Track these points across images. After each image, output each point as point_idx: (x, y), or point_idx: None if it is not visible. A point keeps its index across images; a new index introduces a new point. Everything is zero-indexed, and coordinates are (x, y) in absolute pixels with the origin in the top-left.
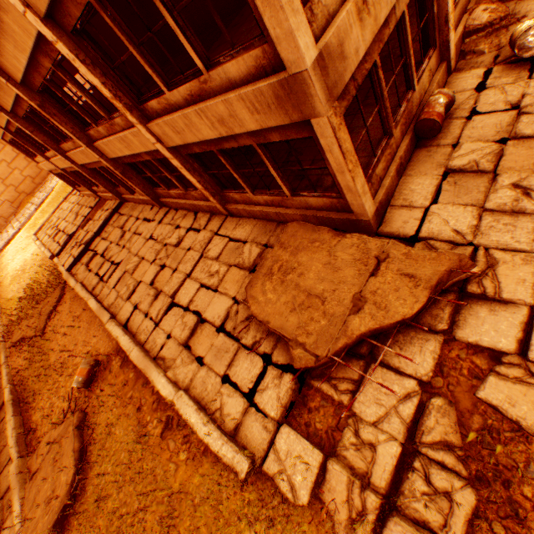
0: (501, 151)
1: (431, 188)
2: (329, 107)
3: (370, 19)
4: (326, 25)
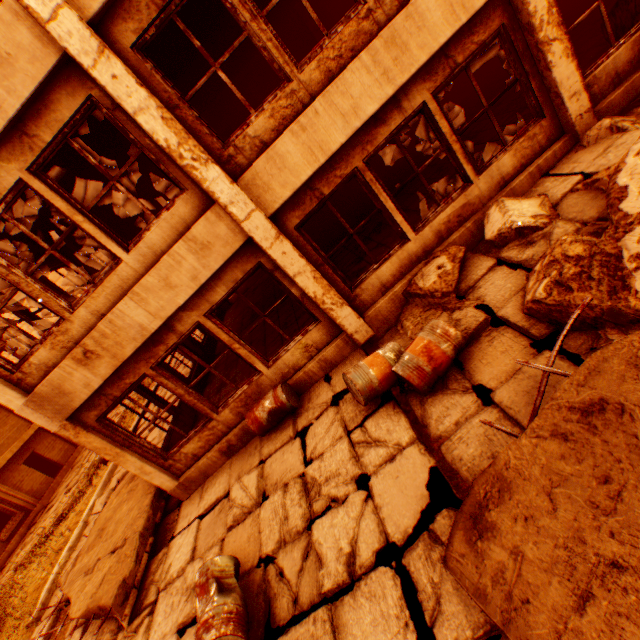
0: (249, 512)
1: (215, 497)
2: (56, 425)
3: (104, 358)
4: (48, 373)
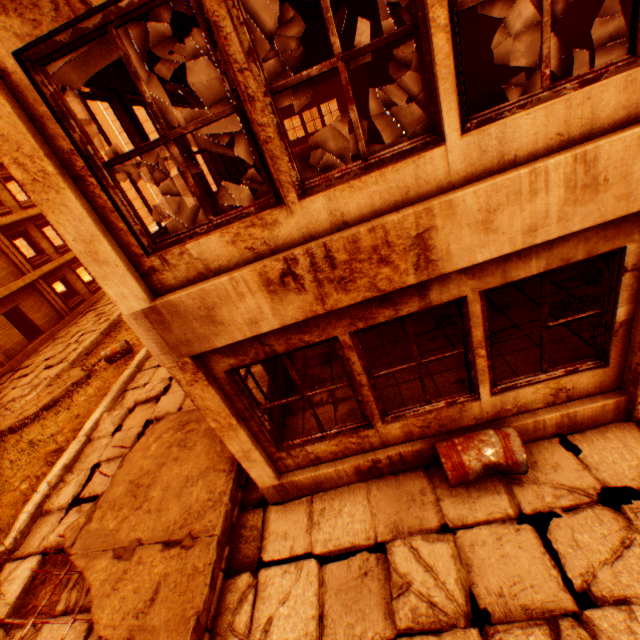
0: (449, 624)
1: (348, 539)
2: (170, 359)
3: (304, 294)
4: (200, 277)
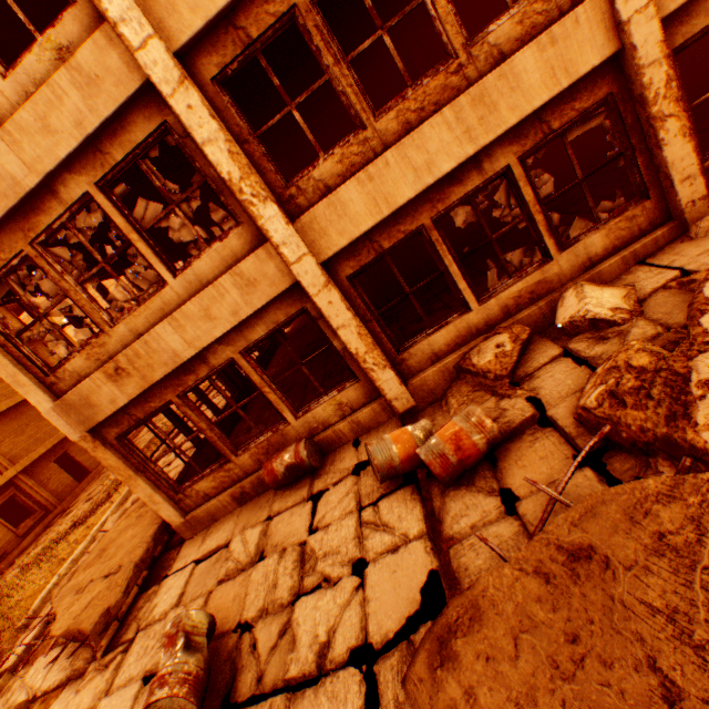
0: (243, 570)
1: (216, 544)
2: (77, 435)
3: (134, 378)
4: (80, 382)
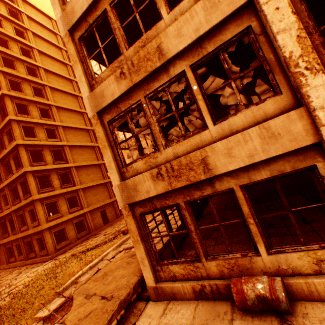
0: None
1: None
2: (122, 204)
3: (164, 181)
4: (135, 175)
